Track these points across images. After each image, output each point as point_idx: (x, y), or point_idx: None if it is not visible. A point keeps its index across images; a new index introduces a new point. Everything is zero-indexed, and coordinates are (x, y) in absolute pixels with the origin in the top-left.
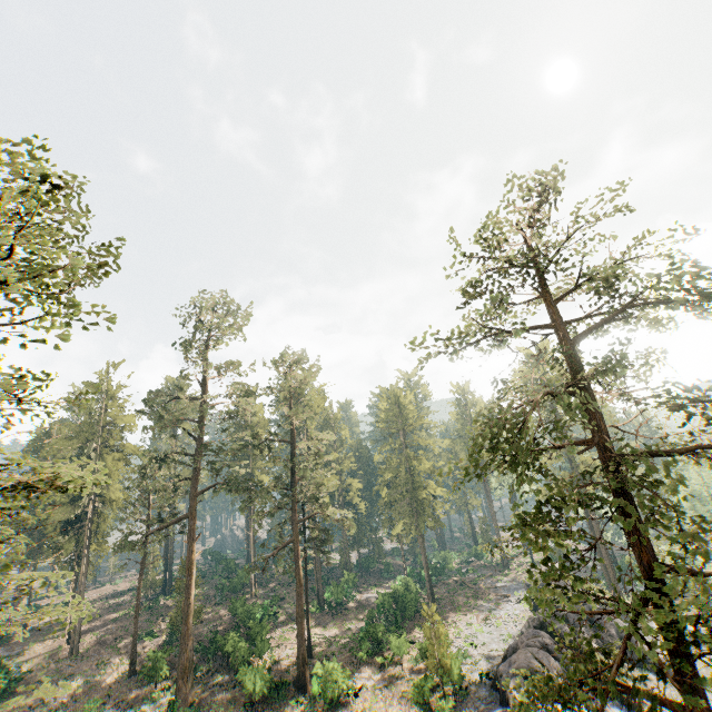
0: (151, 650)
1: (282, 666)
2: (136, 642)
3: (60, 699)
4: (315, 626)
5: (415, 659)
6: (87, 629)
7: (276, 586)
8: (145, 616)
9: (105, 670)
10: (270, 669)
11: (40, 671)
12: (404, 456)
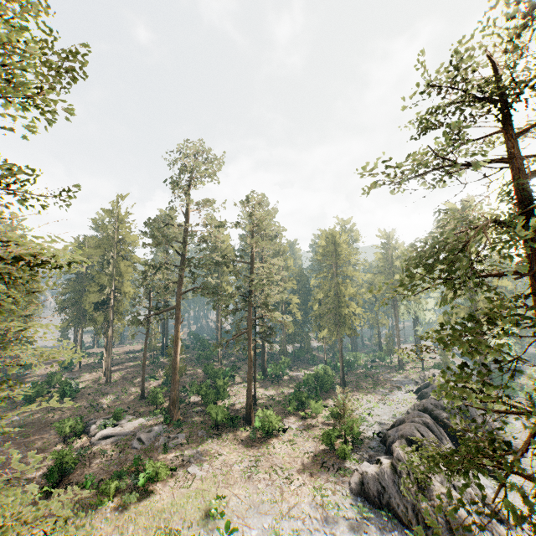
0: (153, 387)
1: (236, 408)
2: (144, 381)
3: (101, 405)
4: (259, 387)
5: (327, 417)
6: (116, 369)
7: (235, 360)
8: (150, 367)
9: (126, 394)
10: (228, 408)
11: (89, 389)
12: (334, 282)
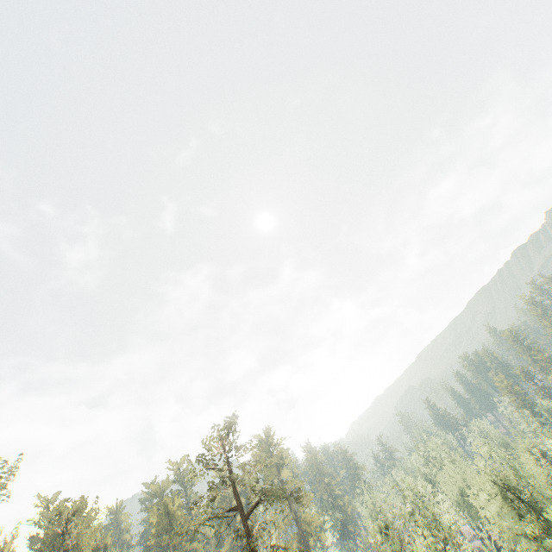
0: None
1: None
2: None
3: None
4: None
5: None
6: None
7: None
8: None
9: None
10: None
11: None
12: None
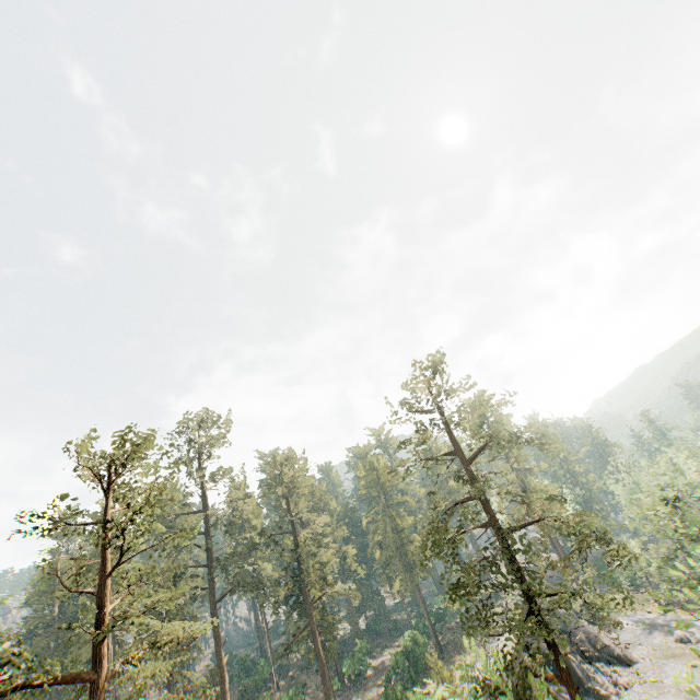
0: None
1: None
2: None
3: None
4: None
5: None
6: None
7: (295, 673)
8: None
9: None
10: None
11: None
12: (388, 516)
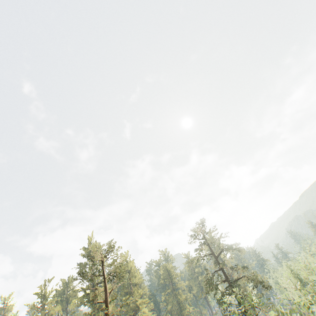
0: None
1: None
2: None
3: None
4: None
5: None
6: None
7: None
8: None
9: None
10: None
11: None
12: (174, 294)
